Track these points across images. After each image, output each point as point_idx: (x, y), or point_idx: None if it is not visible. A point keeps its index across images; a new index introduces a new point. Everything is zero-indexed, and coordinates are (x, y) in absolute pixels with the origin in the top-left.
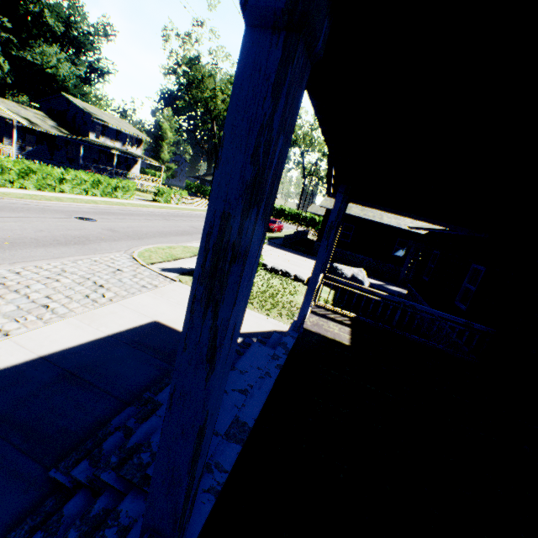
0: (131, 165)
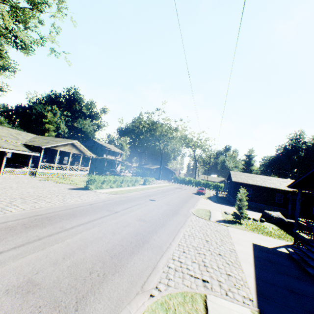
0: (117, 165)
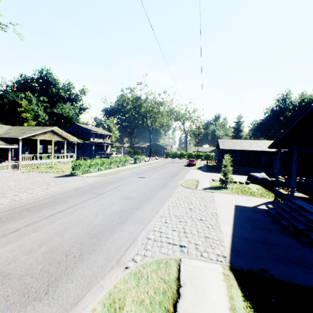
0: (106, 148)
